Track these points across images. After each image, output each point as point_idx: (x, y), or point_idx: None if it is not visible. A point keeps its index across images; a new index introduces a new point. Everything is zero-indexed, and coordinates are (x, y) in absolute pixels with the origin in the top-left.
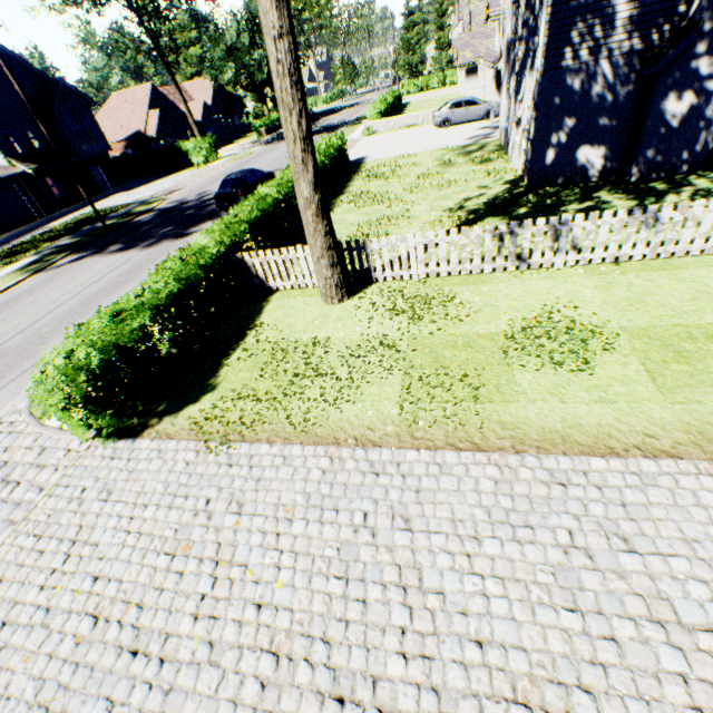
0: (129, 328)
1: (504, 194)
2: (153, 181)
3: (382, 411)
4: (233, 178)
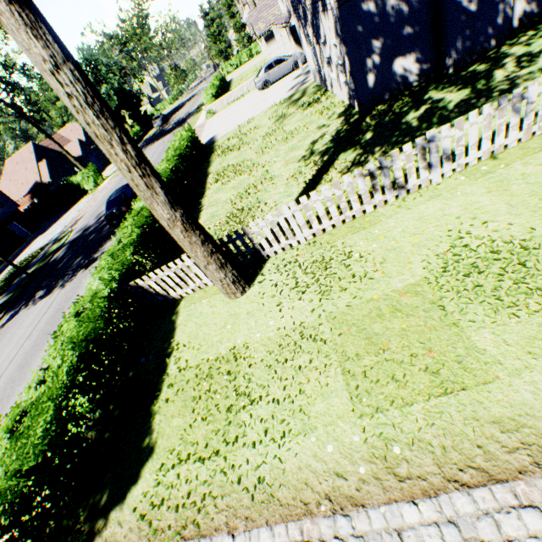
0: (31, 441)
1: (343, 126)
2: (61, 216)
3: (342, 440)
4: (114, 198)
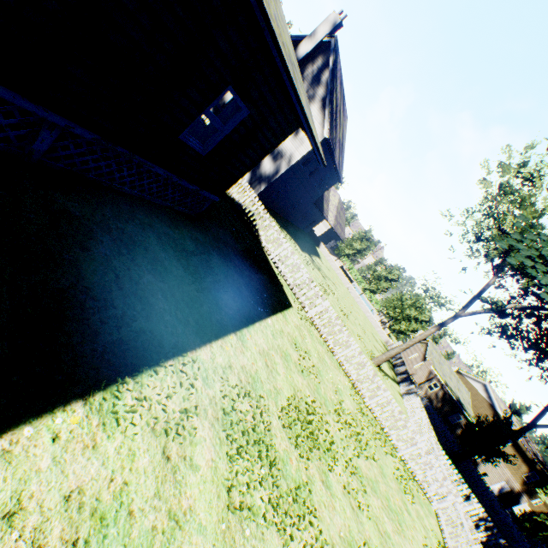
0: None
1: None
2: None
3: None
4: None
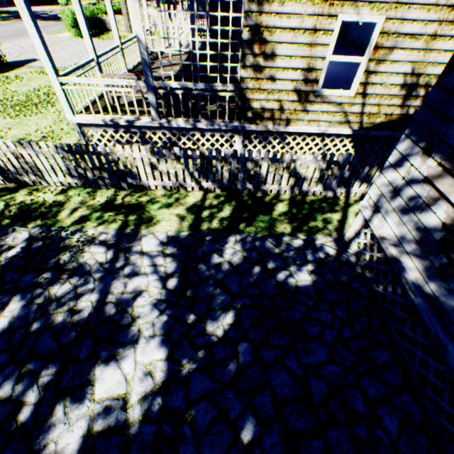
0: None
1: None
2: (35, 6)
3: None
4: (93, 4)
